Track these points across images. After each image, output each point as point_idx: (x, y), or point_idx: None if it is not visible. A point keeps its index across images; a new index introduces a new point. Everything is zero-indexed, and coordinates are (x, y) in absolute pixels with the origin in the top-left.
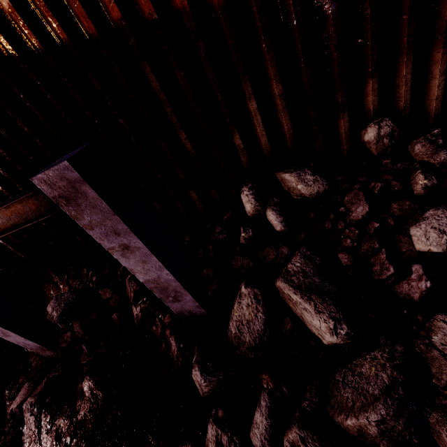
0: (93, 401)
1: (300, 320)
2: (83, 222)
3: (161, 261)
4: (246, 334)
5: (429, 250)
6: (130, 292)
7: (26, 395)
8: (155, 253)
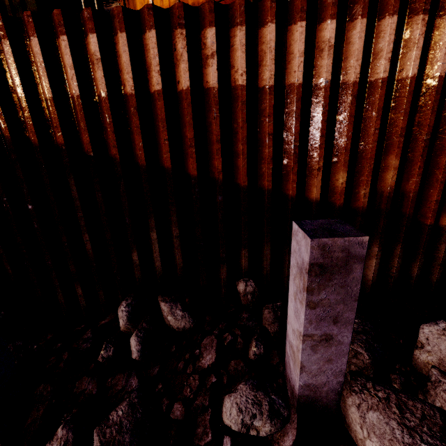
0: None
1: None
2: None
3: None
4: None
5: (231, 426)
6: None
7: None
8: None
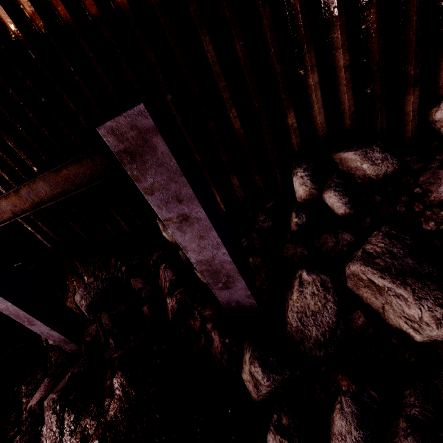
0: (125, 401)
1: (376, 314)
2: (144, 185)
3: (220, 237)
4: (312, 327)
5: None
6: (164, 282)
7: (46, 391)
8: (215, 227)
